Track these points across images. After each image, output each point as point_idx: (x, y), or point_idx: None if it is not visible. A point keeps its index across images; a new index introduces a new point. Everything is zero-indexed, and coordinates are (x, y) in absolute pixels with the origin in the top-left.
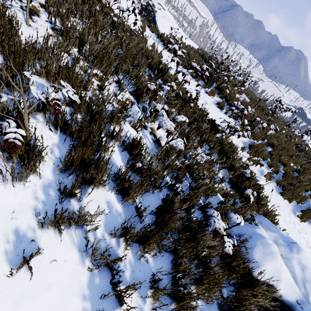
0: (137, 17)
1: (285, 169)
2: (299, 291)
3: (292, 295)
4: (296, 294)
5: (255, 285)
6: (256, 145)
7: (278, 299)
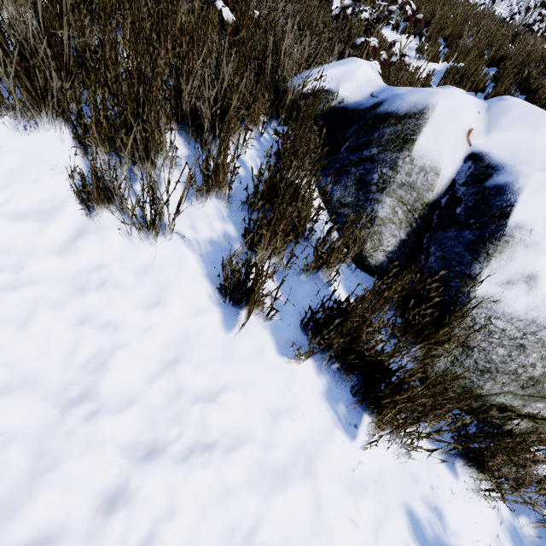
0: None
1: (530, 100)
2: (383, 83)
3: (365, 90)
4: (374, 87)
5: (287, 91)
6: (463, 69)
7: (336, 109)
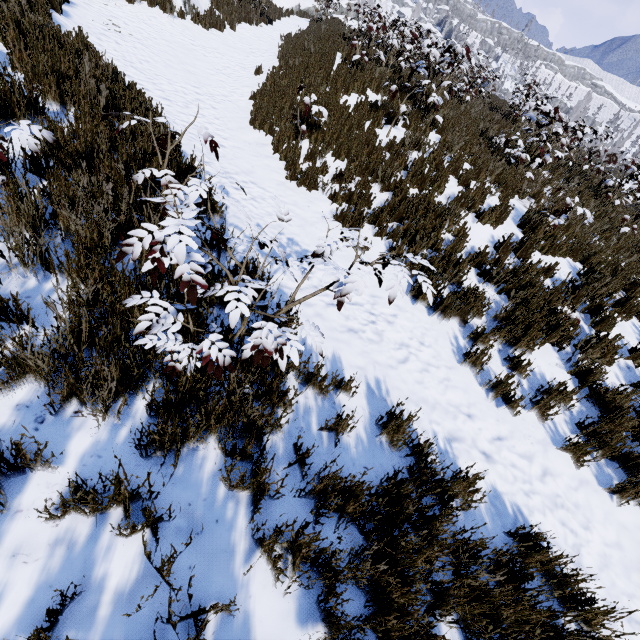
0: (289, 2)
1: None
2: None
3: None
4: None
5: None
6: None
7: None
